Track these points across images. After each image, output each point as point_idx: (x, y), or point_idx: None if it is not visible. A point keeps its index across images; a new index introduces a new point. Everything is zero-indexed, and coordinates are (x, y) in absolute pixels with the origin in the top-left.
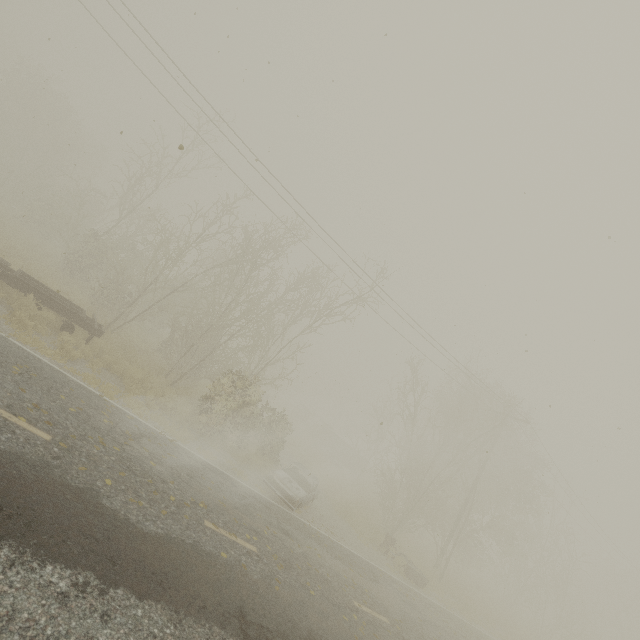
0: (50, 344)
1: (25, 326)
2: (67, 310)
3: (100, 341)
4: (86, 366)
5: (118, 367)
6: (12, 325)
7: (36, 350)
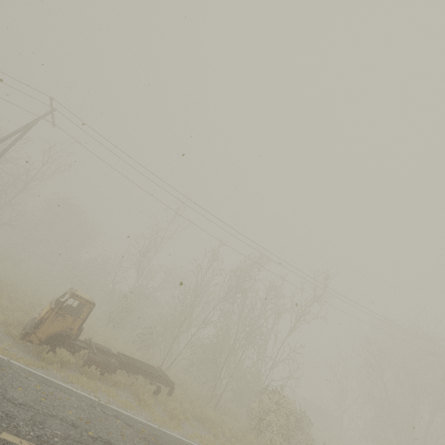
0: (163, 414)
1: (148, 405)
2: (153, 374)
3: (176, 392)
4: (186, 423)
5: (196, 412)
6: (144, 409)
7: (168, 428)
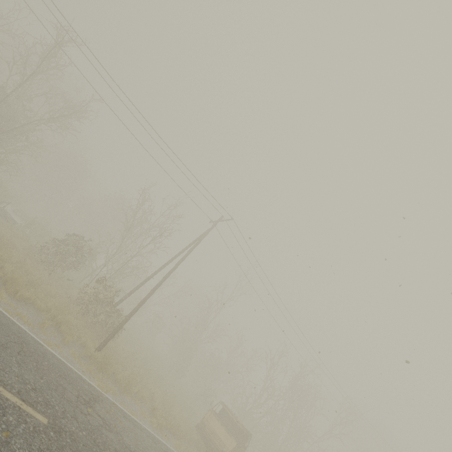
0: None
1: None
2: None
3: None
4: None
5: None
6: None
7: None
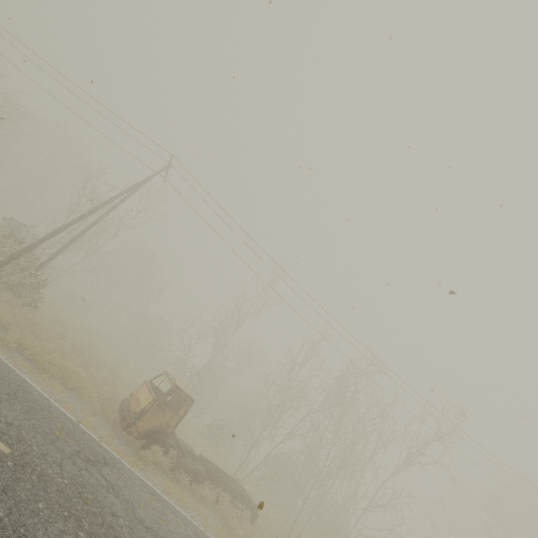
0: None
1: (235, 535)
2: (236, 492)
3: (258, 519)
4: None
5: None
6: None
7: None
